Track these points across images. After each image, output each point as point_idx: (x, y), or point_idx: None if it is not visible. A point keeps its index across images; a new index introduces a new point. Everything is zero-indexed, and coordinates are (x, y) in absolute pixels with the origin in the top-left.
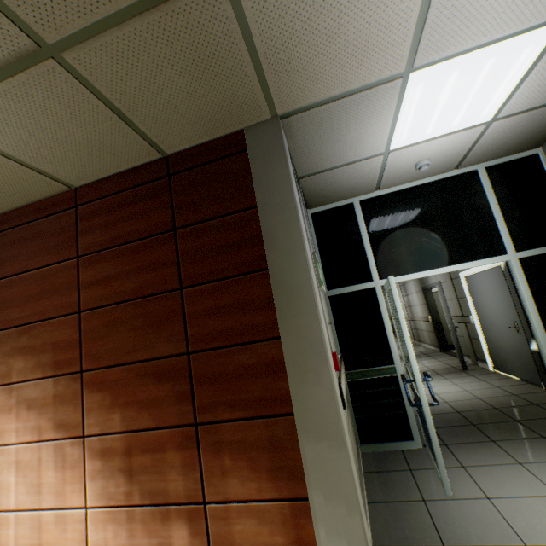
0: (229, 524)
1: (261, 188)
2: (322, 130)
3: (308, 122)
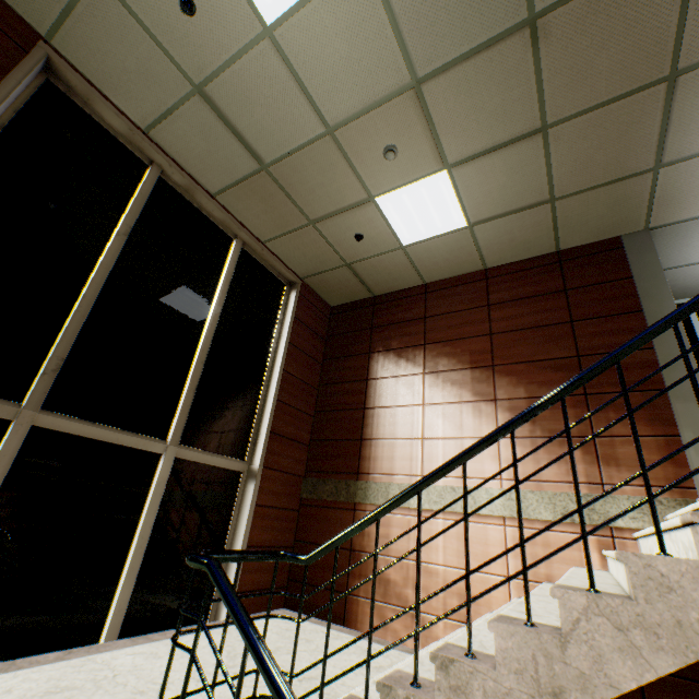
0: (613, 448)
1: (635, 267)
2: (676, 237)
3: (668, 232)
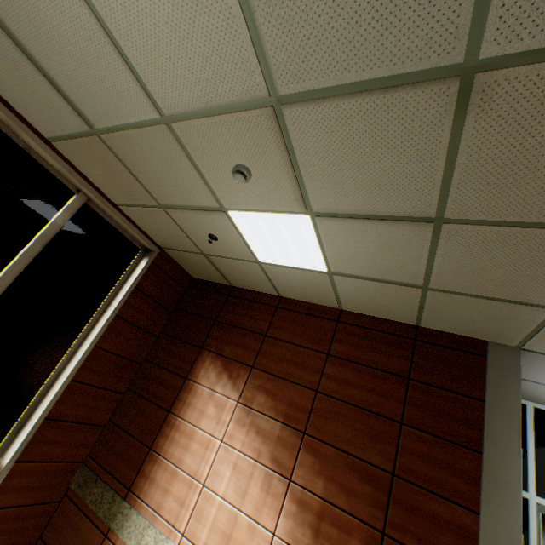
0: None
1: (492, 390)
2: None
3: (539, 358)
